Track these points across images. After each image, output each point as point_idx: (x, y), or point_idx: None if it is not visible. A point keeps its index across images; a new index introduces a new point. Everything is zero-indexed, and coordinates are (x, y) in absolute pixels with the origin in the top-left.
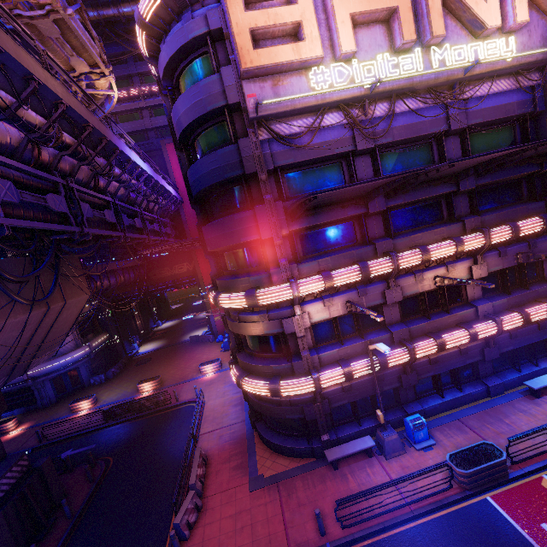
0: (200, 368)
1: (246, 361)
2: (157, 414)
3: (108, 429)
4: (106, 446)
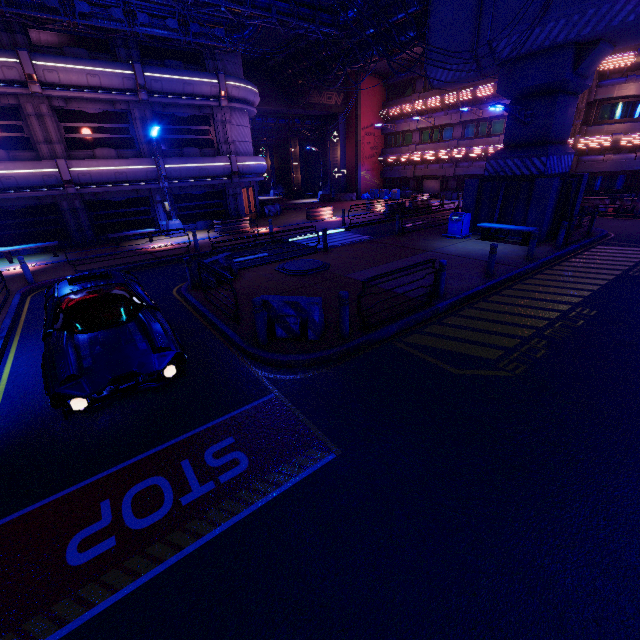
0: (418, 197)
1: (618, 124)
2: (438, 213)
3: (407, 219)
4: (441, 220)
